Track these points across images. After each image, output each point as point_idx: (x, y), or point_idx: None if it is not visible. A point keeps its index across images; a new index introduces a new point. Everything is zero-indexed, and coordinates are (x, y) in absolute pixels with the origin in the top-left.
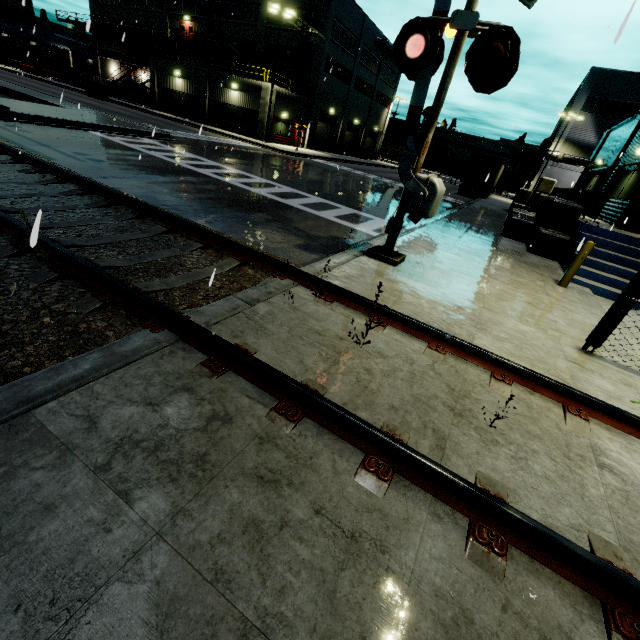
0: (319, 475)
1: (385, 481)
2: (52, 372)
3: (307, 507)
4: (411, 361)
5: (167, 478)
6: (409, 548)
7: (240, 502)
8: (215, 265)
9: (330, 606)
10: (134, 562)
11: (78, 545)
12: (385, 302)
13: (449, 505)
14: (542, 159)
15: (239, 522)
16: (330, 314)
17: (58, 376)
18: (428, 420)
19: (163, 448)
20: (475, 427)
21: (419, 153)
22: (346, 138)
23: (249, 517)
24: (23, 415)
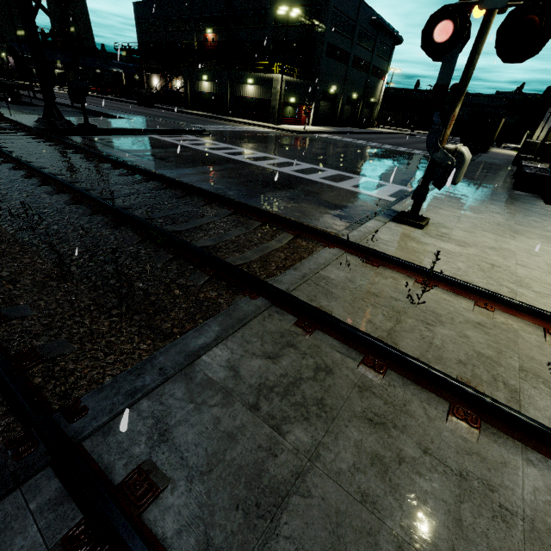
0: (416, 420)
1: (476, 428)
2: (197, 332)
3: (415, 447)
4: (464, 318)
5: (301, 417)
6: (514, 489)
7: (361, 439)
8: (275, 239)
9: (460, 532)
10: (300, 481)
11: (259, 465)
12: (423, 264)
13: (541, 453)
14: (546, 107)
15: (365, 456)
16: (380, 277)
17: (202, 336)
18: (496, 374)
19: (290, 393)
20: (543, 381)
21: (446, 126)
22: (345, 112)
23: (372, 452)
24: (190, 365)
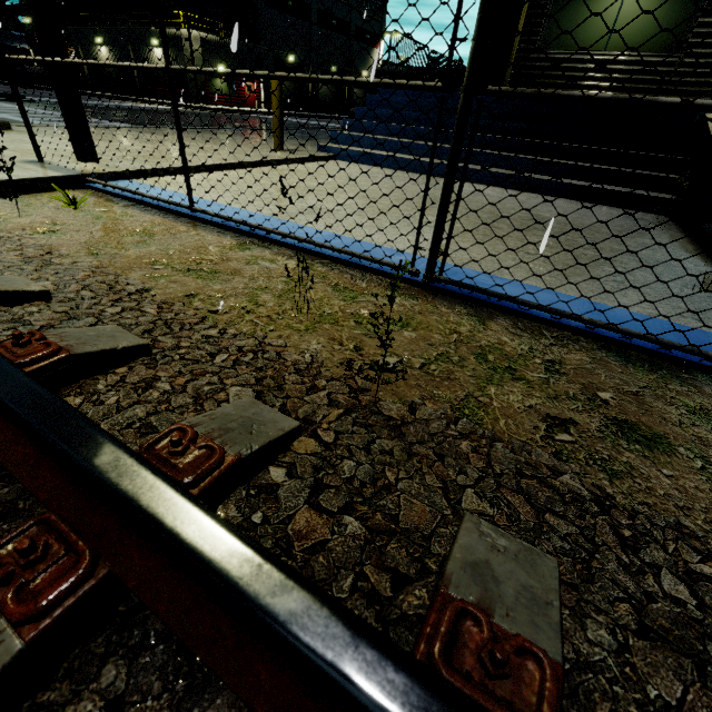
0: None
1: None
2: None
3: None
4: None
5: None
6: None
7: None
8: None
9: None
10: None
11: None
12: None
13: None
14: None
15: None
16: None
17: None
18: None
19: None
20: None
21: None
22: (324, 92)
23: None
24: None
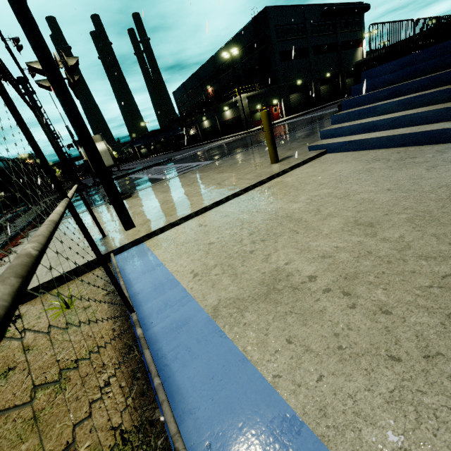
0: None
1: None
2: None
3: None
4: None
5: None
6: None
7: None
8: None
9: None
10: None
11: None
12: None
13: None
14: None
15: None
16: None
17: None
18: None
19: None
20: None
21: None
22: (323, 91)
23: None
24: None
